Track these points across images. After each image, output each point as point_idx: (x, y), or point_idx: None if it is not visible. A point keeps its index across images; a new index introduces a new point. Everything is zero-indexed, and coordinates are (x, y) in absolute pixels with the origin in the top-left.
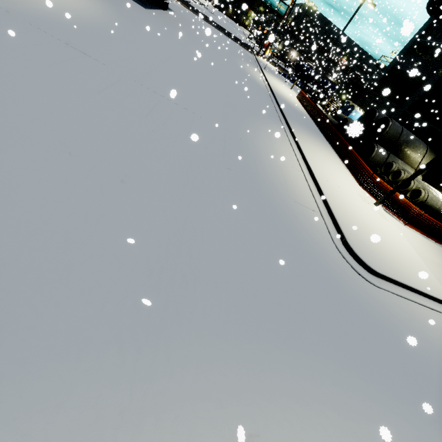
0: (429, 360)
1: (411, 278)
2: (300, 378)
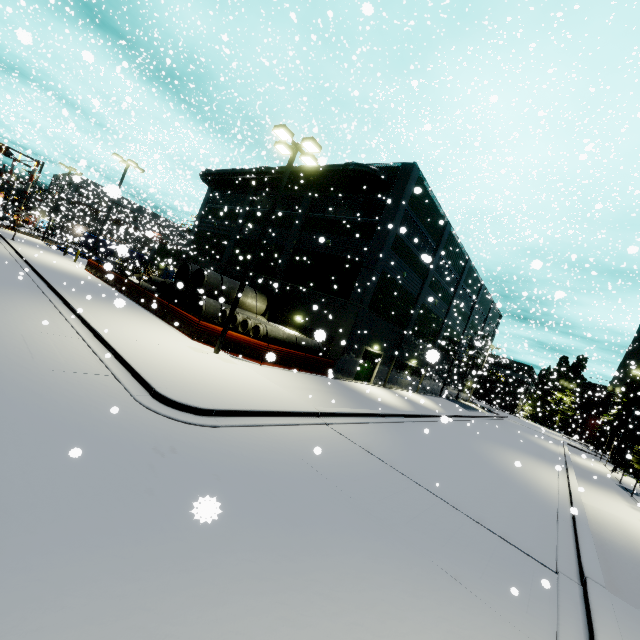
0: (292, 470)
1: (262, 403)
2: None
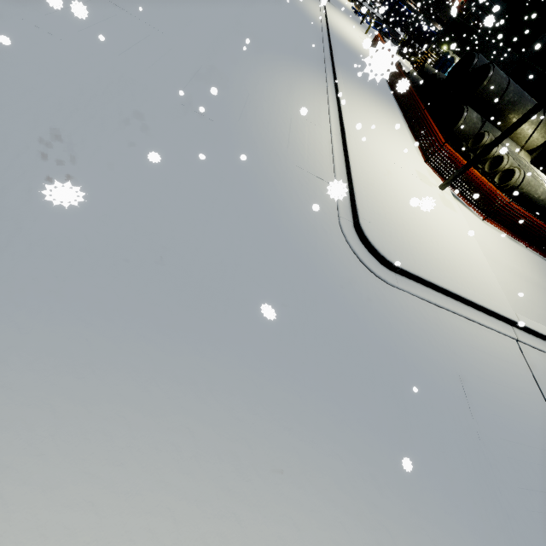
0: (438, 382)
1: (454, 280)
2: (167, 381)
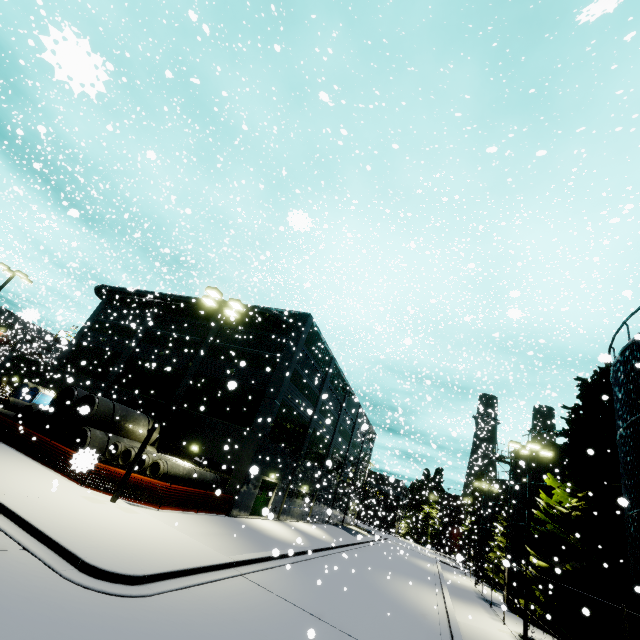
0: (232, 632)
1: (184, 560)
2: None
